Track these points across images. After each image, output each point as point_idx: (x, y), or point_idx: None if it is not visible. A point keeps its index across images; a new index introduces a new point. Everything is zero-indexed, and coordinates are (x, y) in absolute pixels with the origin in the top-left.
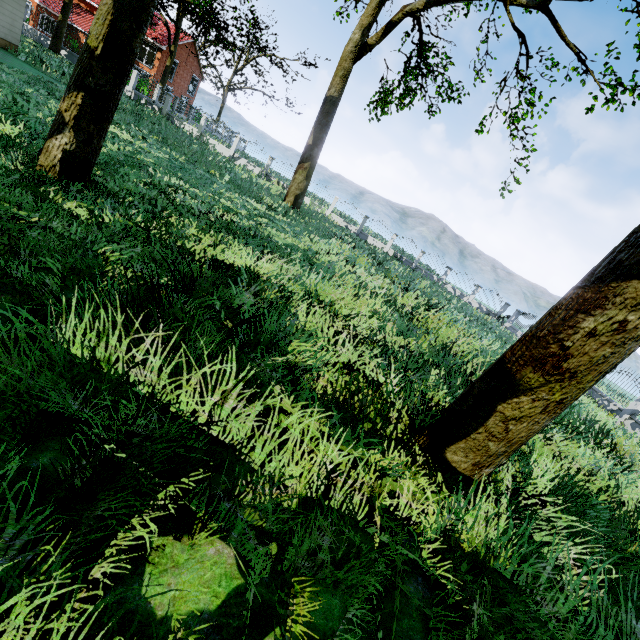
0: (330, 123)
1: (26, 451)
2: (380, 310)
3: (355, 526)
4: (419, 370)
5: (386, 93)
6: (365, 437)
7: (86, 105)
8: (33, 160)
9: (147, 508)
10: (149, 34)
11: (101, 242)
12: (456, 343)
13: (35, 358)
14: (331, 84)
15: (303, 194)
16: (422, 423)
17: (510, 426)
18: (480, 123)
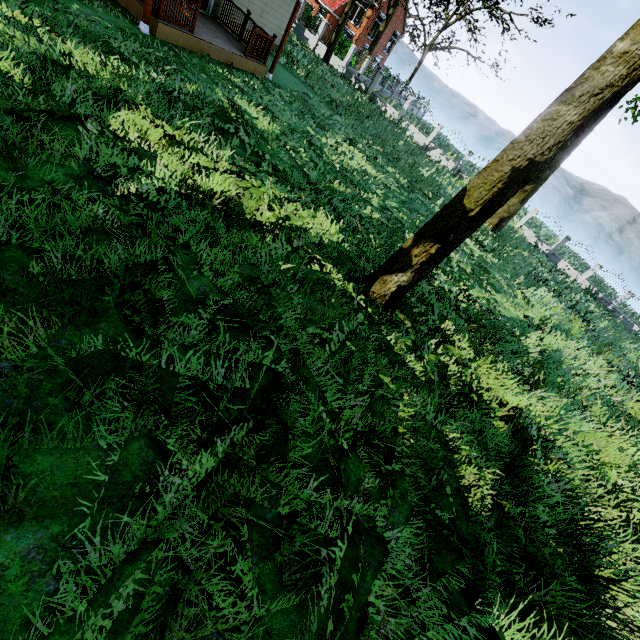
0: (579, 142)
1: None
2: None
3: None
4: None
5: None
6: None
7: (436, 254)
8: (368, 286)
9: None
10: None
11: (444, 419)
12: None
13: None
14: None
15: (510, 217)
16: None
17: None
18: None
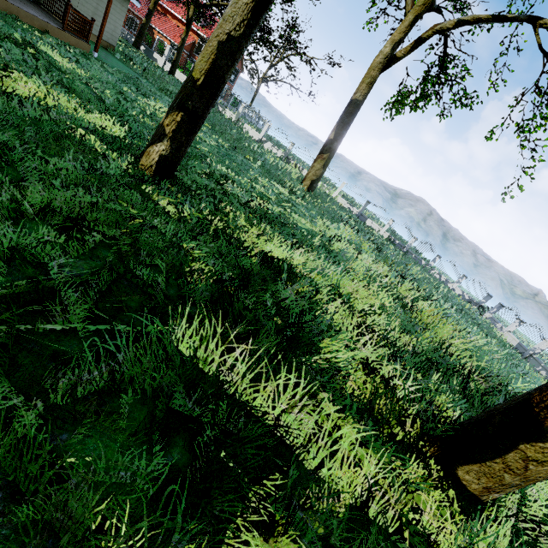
0: (351, 122)
1: (163, 446)
2: (388, 305)
3: (388, 538)
4: (421, 369)
5: (403, 97)
6: (388, 444)
7: (183, 122)
8: (137, 160)
9: (245, 509)
10: (207, 33)
11: (186, 238)
12: (452, 342)
13: (159, 356)
14: (357, 89)
15: (318, 180)
16: (431, 431)
17: (530, 466)
18: (490, 131)
